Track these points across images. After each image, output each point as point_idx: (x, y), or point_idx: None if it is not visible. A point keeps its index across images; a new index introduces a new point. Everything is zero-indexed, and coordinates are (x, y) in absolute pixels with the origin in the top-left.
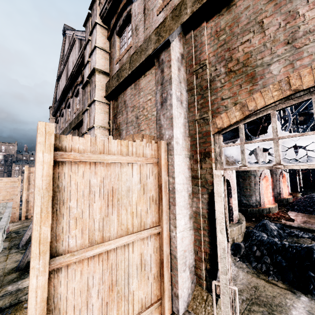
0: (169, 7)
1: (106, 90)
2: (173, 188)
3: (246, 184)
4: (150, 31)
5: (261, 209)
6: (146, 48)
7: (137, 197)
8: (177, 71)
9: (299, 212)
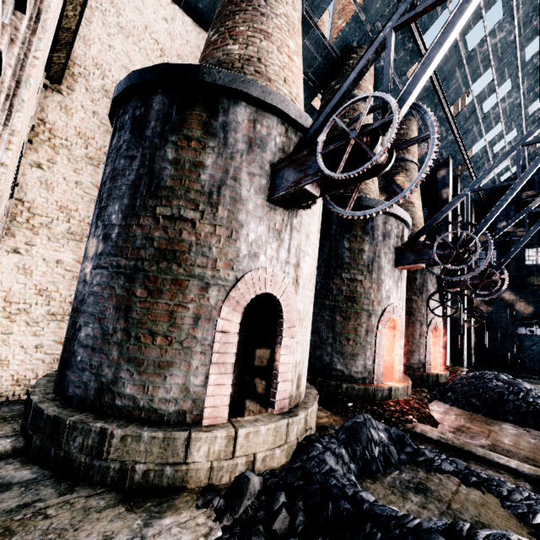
0: None
1: None
2: None
3: (349, 328)
4: None
5: (371, 389)
6: None
7: None
8: None
9: (454, 405)
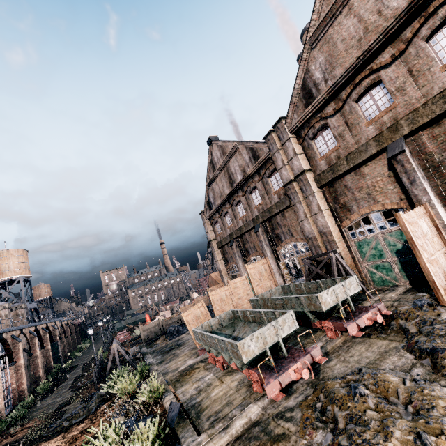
0: (378, 123)
1: (317, 182)
2: (443, 225)
3: None
4: (361, 137)
5: None
6: (366, 150)
7: (430, 234)
8: (414, 163)
9: None
